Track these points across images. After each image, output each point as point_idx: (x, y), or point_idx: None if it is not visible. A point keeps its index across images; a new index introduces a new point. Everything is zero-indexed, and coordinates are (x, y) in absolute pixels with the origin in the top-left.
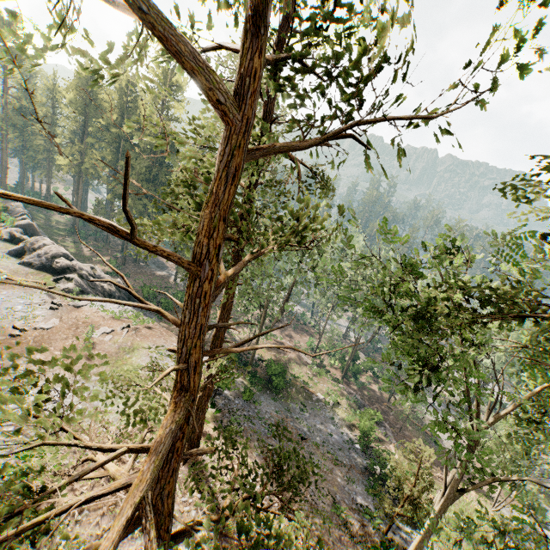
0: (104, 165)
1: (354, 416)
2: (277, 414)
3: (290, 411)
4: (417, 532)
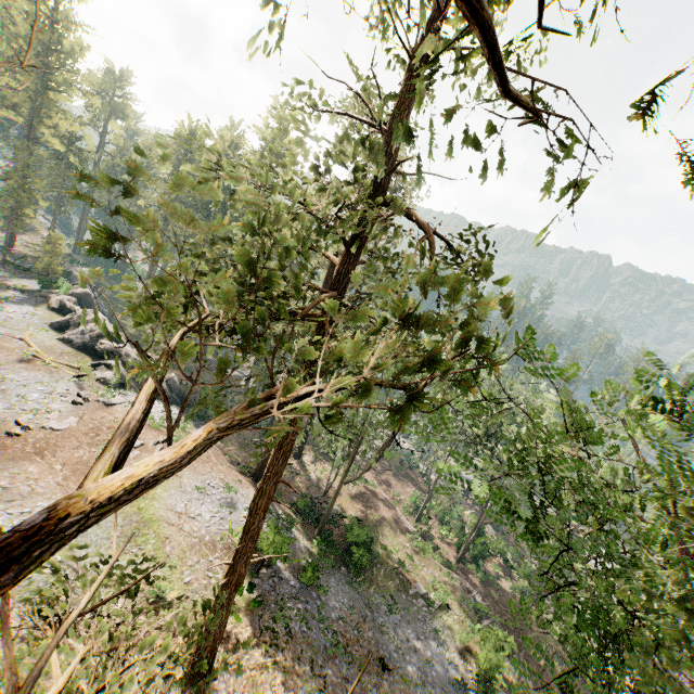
0: (188, 234)
1: (471, 634)
2: (350, 612)
3: (371, 608)
4: None
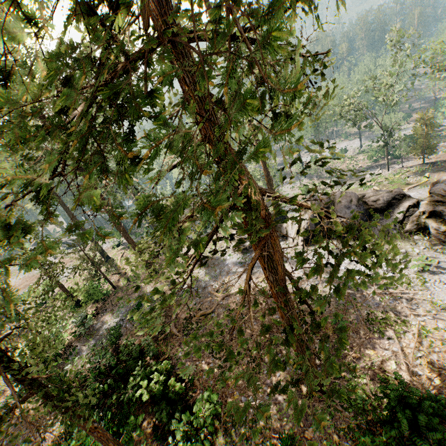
0: None
1: None
2: None
3: None
4: None
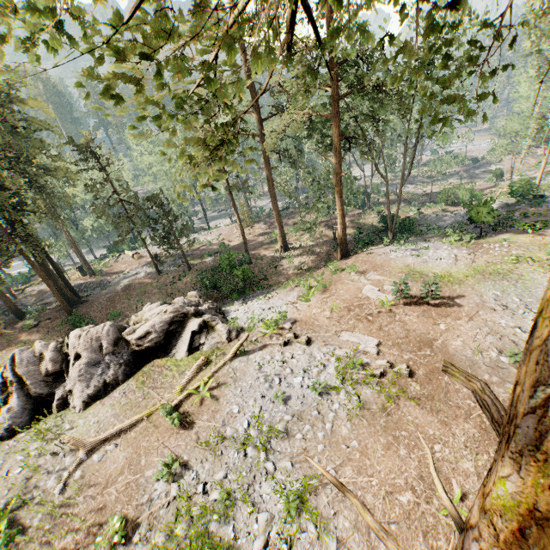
0: None
1: (439, 204)
2: None
3: (440, 227)
4: None
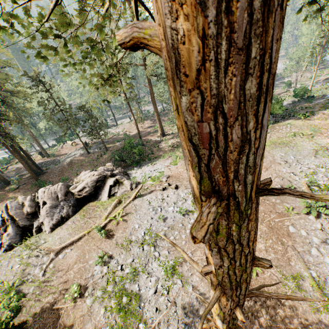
0: None
1: None
2: None
3: None
4: (327, 96)
